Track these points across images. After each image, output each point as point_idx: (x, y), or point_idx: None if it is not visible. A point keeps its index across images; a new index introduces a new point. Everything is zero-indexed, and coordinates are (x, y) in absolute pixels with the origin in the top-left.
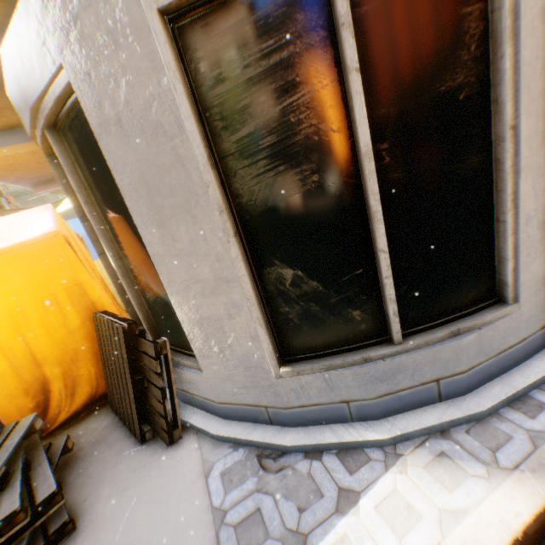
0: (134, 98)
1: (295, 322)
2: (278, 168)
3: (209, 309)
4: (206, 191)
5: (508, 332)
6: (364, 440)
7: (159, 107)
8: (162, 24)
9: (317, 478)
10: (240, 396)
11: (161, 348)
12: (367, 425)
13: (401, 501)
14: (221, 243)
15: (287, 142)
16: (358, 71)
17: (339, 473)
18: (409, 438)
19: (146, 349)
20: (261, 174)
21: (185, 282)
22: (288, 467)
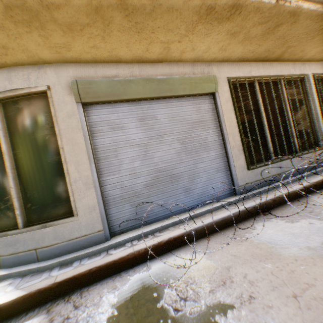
0: None
1: None
2: None
3: None
4: None
5: (75, 230)
6: None
7: None
8: None
9: None
10: None
11: None
12: (4, 269)
13: None
14: None
15: None
16: (2, 129)
17: None
18: (11, 277)
19: None
20: None
21: None
22: None
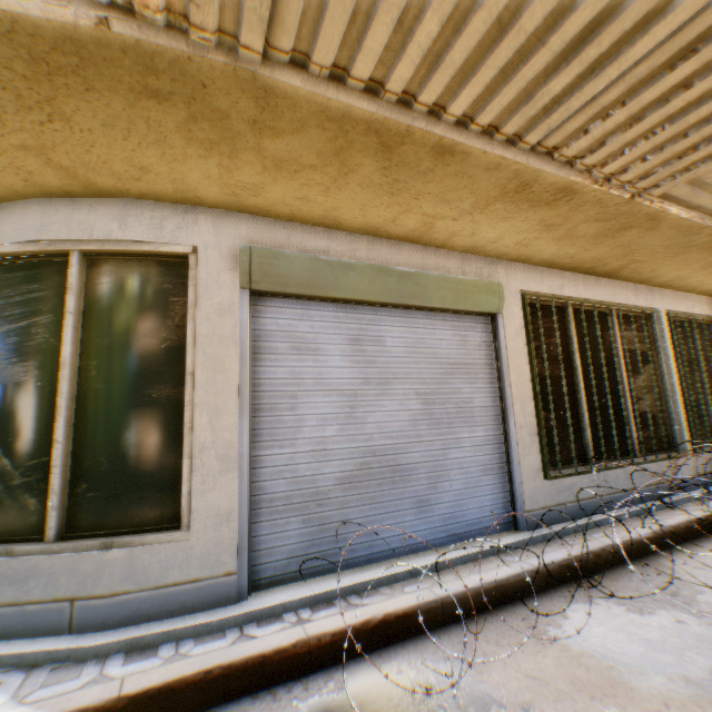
0: None
1: None
2: (15, 359)
3: None
4: None
5: (175, 563)
6: None
7: None
8: None
9: None
10: None
11: None
12: None
13: None
14: None
15: (27, 344)
16: (74, 313)
17: None
18: None
19: None
20: (2, 361)
21: None
22: None
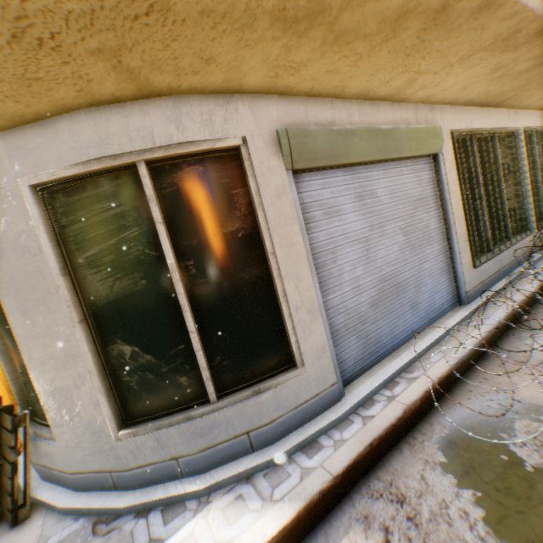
0: (11, 229)
1: (135, 389)
2: (116, 275)
3: (62, 381)
4: (59, 291)
5: (302, 389)
6: (185, 492)
7: (28, 237)
8: (33, 192)
9: (136, 533)
10: (89, 462)
11: (21, 421)
12: (193, 478)
13: (192, 541)
14: (70, 327)
15: (122, 259)
16: (162, 223)
17: (156, 526)
18: (222, 486)
19: (8, 423)
20: (105, 279)
21: (43, 358)
22: (116, 528)
